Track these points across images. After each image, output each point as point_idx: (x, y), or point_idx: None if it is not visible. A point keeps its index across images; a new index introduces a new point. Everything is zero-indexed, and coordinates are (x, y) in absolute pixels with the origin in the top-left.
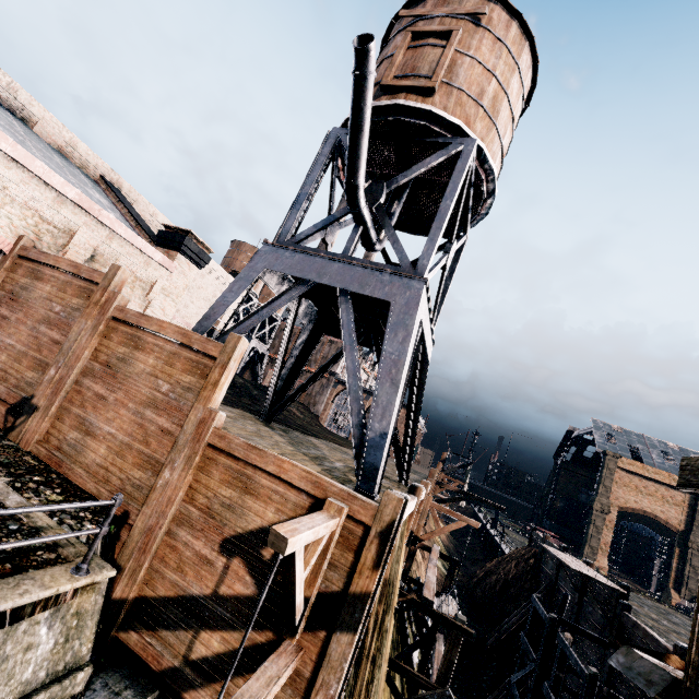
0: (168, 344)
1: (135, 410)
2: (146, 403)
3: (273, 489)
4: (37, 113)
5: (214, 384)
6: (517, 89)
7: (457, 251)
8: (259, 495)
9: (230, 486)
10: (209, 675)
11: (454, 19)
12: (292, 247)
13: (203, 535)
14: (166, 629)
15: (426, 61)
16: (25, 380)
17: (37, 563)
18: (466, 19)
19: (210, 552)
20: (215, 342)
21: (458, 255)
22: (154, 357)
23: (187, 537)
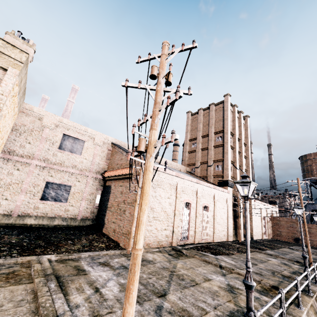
0: (316, 227)
1: None
2: None
3: None
4: None
5: None
6: None
7: None
8: None
9: None
10: None
11: None
12: (314, 204)
13: None
14: None
15: None
16: (292, 235)
17: None
18: None
19: None
20: None
21: None
22: (315, 229)
23: None
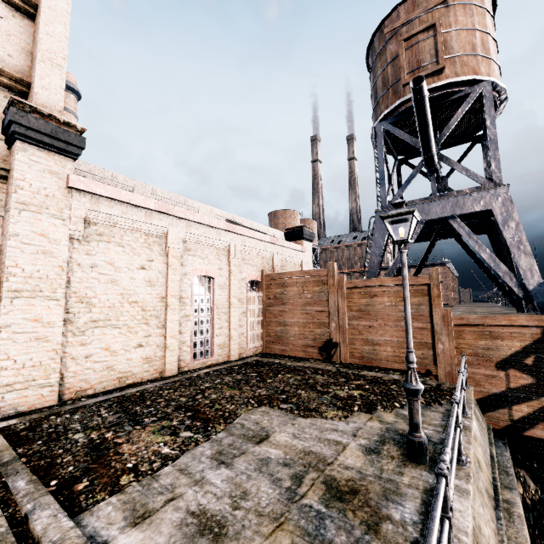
0: (390, 288)
1: (394, 325)
2: (399, 320)
3: (511, 332)
4: (196, 206)
5: (438, 296)
6: (490, 23)
7: (483, 147)
8: (503, 337)
9: (482, 339)
10: (531, 423)
11: (428, 13)
12: None
13: (481, 366)
14: (489, 412)
15: (425, 52)
16: (317, 334)
17: (448, 390)
18: (438, 8)
19: (491, 372)
20: (422, 276)
21: (485, 149)
22: (386, 297)
23: (472, 370)
